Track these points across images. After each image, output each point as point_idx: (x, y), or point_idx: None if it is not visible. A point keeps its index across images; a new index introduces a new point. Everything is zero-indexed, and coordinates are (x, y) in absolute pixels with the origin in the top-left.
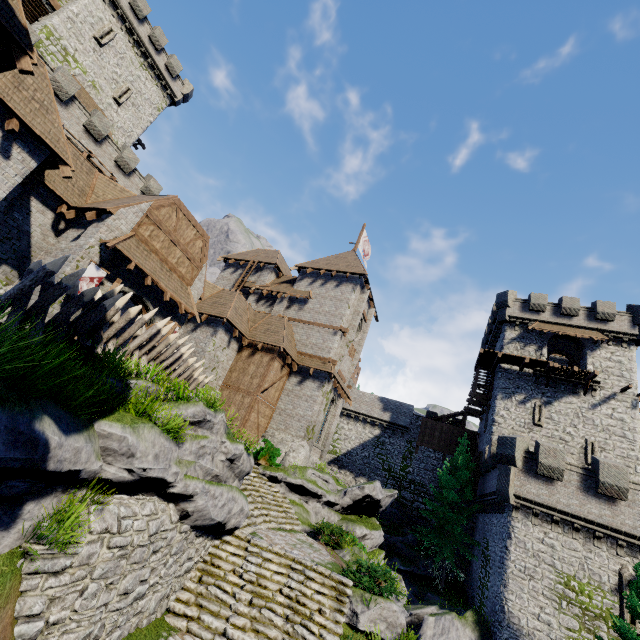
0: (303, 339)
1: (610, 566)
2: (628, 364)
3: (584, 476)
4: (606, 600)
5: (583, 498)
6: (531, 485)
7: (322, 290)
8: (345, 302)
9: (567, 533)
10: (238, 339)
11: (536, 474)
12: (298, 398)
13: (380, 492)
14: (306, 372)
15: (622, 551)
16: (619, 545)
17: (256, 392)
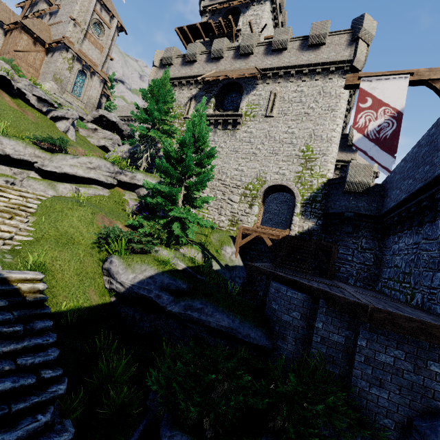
0: (55, 33)
1: (186, 96)
2: (261, 14)
3: (184, 58)
4: (181, 110)
5: (181, 69)
6: (161, 73)
7: (66, 1)
8: (75, 2)
9: (173, 90)
10: (1, 26)
11: (164, 66)
12: (51, 63)
13: (114, 118)
14: (55, 49)
15: (192, 87)
16: (191, 84)
17: (11, 50)
